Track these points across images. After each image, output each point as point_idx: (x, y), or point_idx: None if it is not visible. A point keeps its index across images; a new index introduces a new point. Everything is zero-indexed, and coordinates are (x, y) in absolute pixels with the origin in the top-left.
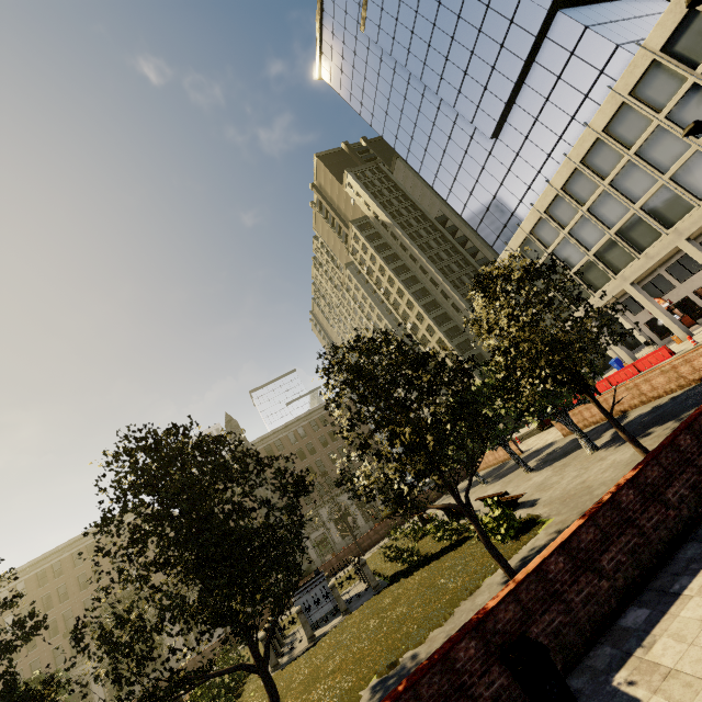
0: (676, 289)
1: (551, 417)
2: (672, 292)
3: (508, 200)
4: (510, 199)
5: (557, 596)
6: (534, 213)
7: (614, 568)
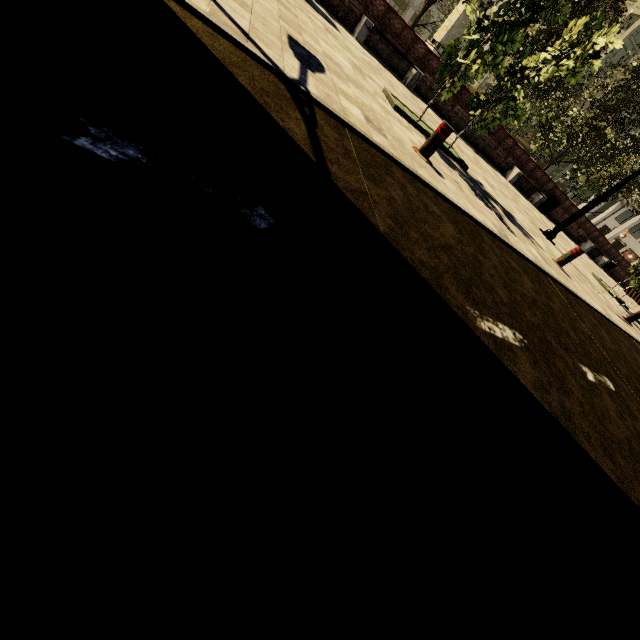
0: (635, 240)
1: (569, 184)
2: (632, 238)
3: None
4: None
5: (559, 205)
6: None
7: (563, 218)
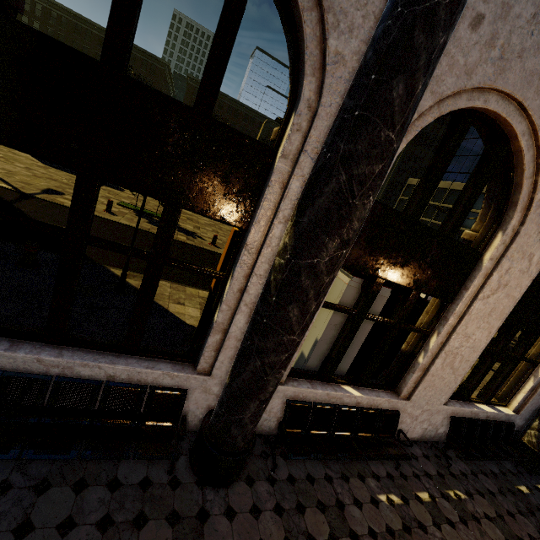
0: None
1: None
2: None
3: (459, 165)
4: (460, 166)
5: None
6: (449, 185)
7: None
